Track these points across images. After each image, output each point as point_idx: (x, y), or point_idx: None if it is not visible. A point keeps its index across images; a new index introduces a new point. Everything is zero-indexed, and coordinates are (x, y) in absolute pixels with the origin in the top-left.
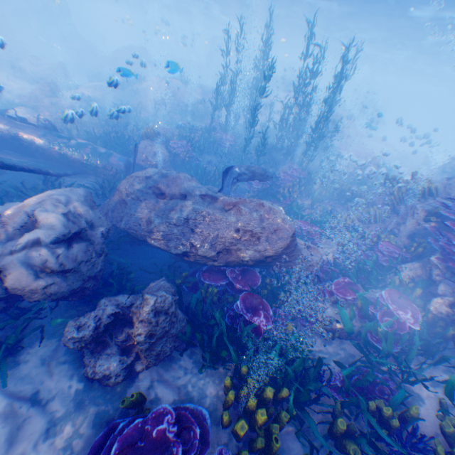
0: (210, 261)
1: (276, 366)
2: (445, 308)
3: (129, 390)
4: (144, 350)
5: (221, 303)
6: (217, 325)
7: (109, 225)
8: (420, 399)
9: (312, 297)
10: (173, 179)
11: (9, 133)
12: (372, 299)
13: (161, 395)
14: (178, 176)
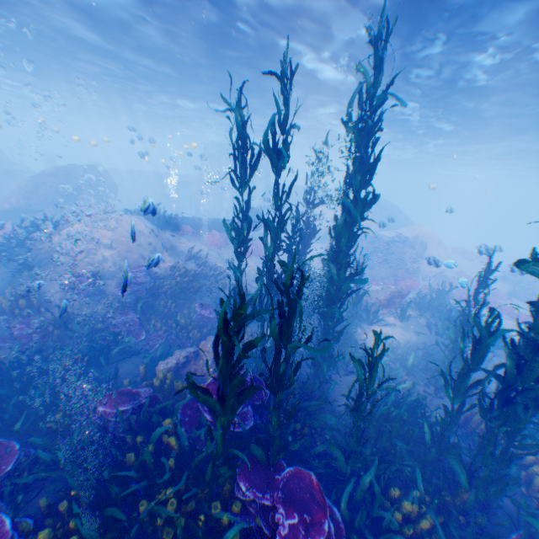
0: None
1: None
2: None
3: None
4: None
5: None
6: None
7: None
8: None
9: None
10: None
11: None
12: None
13: None
14: None
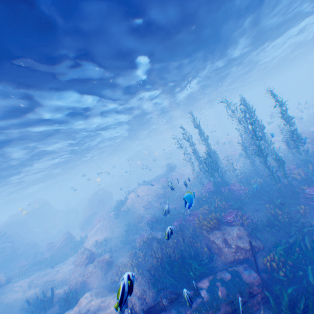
0: None
1: None
2: None
3: None
4: None
5: None
6: None
7: None
8: None
9: None
10: None
11: None
12: None
13: None
14: None
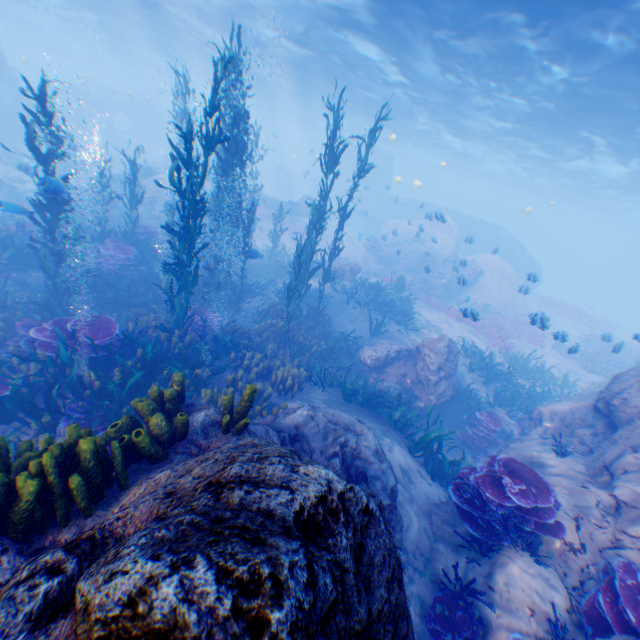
0: None
1: None
2: None
3: None
4: None
5: None
6: None
7: None
8: None
9: None
10: None
11: None
12: None
13: None
14: None
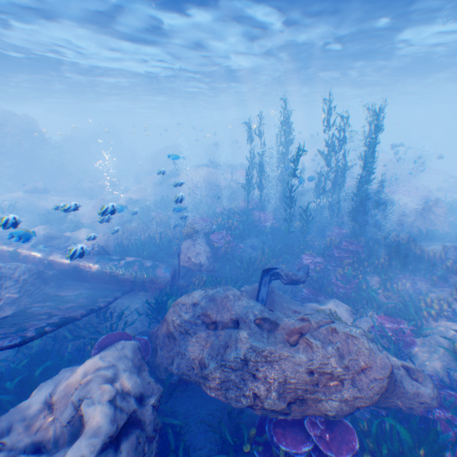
0: (283, 417)
1: None
2: None
3: None
4: None
5: None
6: None
7: (160, 388)
8: None
9: None
10: (222, 300)
11: (69, 265)
12: None
13: None
14: (226, 295)
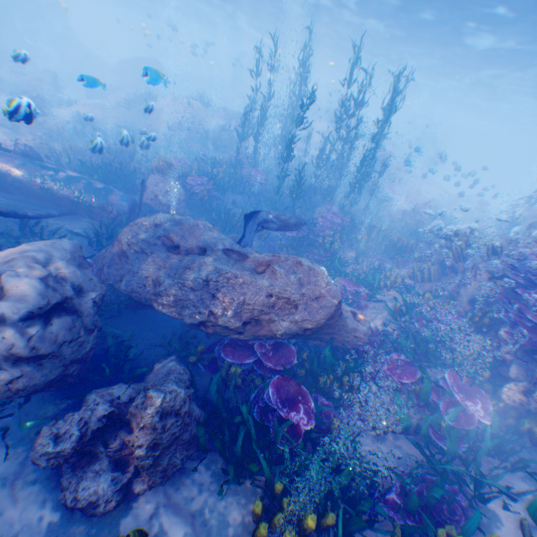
0: (234, 335)
1: (319, 480)
2: (519, 396)
3: (123, 521)
4: (146, 466)
5: (248, 390)
6: (243, 425)
7: (104, 289)
8: (496, 518)
9: (360, 378)
10: (190, 228)
11: None
12: (432, 383)
13: (167, 527)
14: (196, 224)
